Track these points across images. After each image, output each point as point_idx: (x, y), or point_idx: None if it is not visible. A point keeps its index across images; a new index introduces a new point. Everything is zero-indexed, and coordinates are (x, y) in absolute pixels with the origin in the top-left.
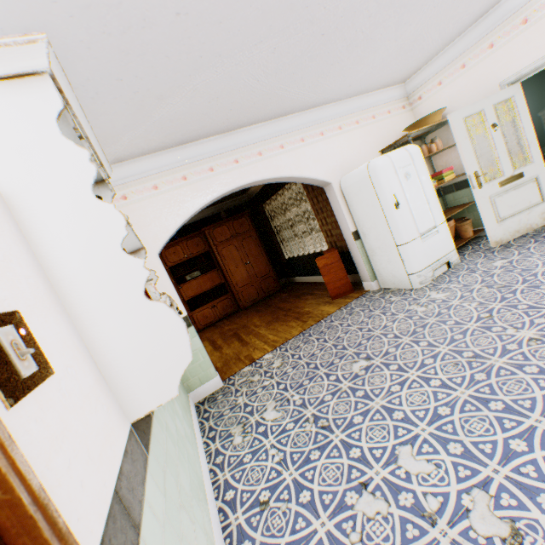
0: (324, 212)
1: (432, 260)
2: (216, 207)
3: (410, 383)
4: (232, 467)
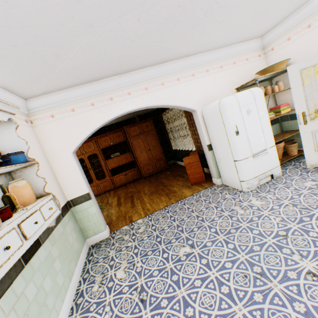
0: (193, 126)
1: (259, 172)
2: (134, 113)
3: (208, 282)
4: (82, 312)
